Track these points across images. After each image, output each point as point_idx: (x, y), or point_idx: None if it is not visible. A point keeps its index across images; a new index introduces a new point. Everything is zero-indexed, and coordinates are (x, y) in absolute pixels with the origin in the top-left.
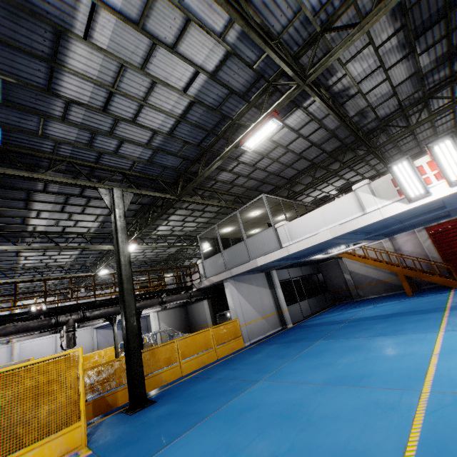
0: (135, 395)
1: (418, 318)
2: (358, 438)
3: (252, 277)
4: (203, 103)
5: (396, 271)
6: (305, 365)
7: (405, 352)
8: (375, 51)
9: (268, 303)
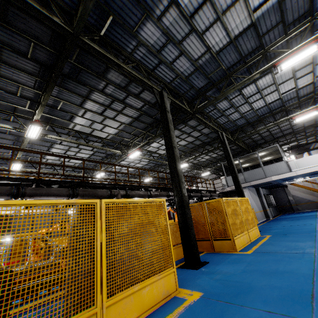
0: None
1: None
2: None
3: (252, 189)
4: (283, 99)
5: None
6: None
7: None
8: None
9: (259, 205)
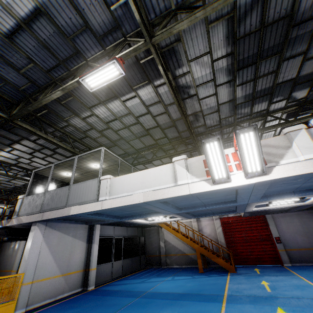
0: None
1: (201, 308)
2: None
3: (72, 226)
4: (53, 19)
5: (196, 248)
6: None
7: None
8: (212, 63)
9: (77, 258)
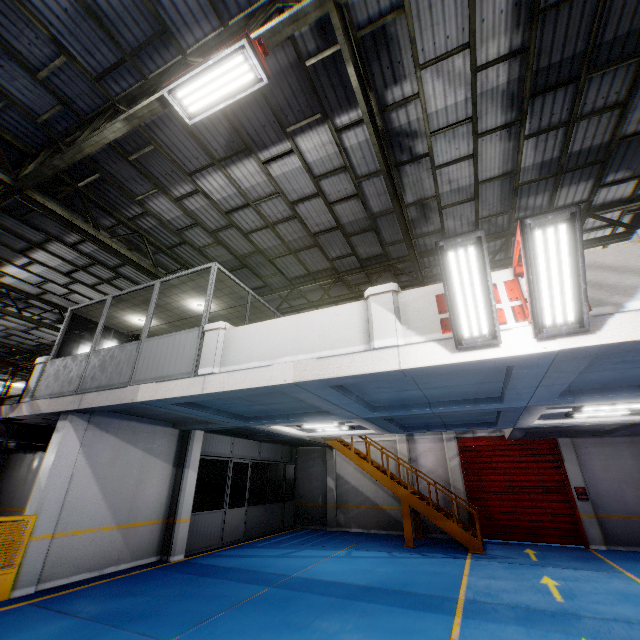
0: None
1: (405, 623)
2: None
3: (144, 429)
4: None
5: (401, 496)
6: None
7: None
8: (473, 75)
9: (152, 496)
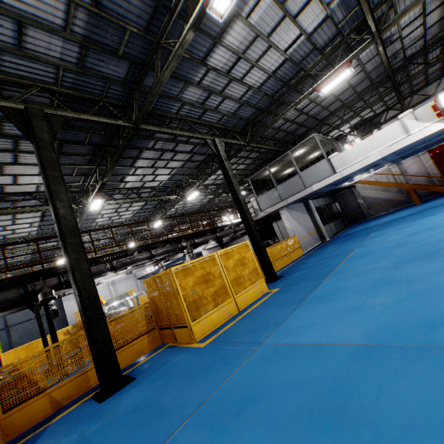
0: (271, 273)
1: (440, 208)
2: None
3: (296, 206)
4: (293, 59)
5: (406, 188)
6: (379, 239)
7: None
8: (423, 3)
9: (310, 225)
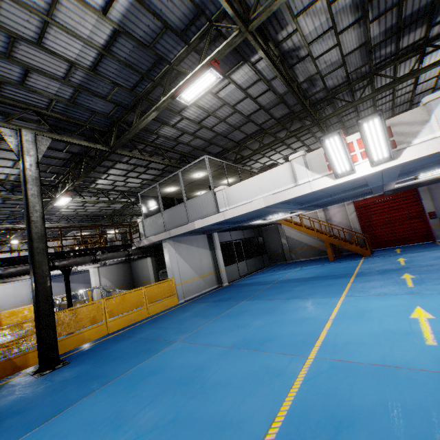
0: (44, 358)
1: (330, 283)
2: (237, 407)
3: (193, 238)
4: (132, 35)
5: (324, 239)
6: (223, 326)
7: (309, 316)
8: (328, 8)
9: (206, 264)
